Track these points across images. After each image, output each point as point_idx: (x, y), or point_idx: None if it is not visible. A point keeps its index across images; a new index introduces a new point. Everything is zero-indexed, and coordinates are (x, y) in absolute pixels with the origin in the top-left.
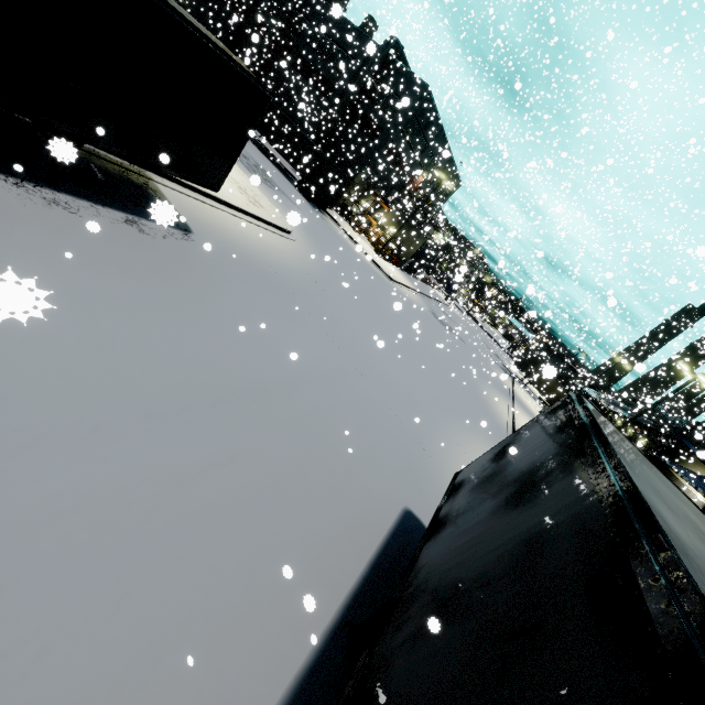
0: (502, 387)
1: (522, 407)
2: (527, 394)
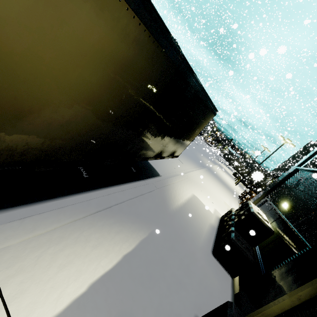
0: (213, 161)
1: (221, 168)
2: (228, 168)
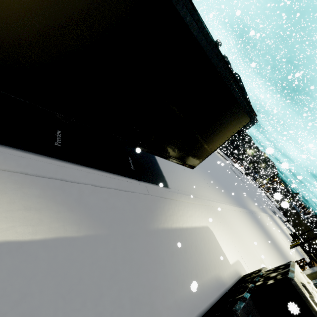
0: (263, 209)
1: (273, 220)
2: (284, 225)
